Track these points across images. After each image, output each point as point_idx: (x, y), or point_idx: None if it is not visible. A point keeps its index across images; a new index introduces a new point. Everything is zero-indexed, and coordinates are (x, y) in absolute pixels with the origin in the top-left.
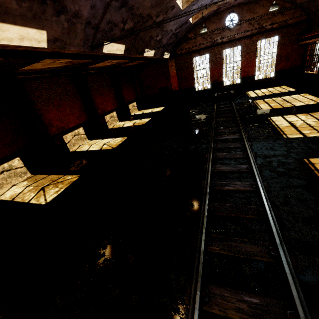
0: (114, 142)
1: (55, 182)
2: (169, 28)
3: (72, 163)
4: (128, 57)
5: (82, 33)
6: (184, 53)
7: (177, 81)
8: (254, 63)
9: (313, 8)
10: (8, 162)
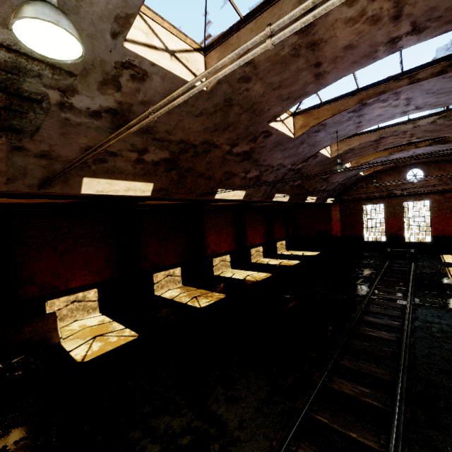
0: (258, 276)
1: (205, 295)
2: (335, 180)
3: (218, 284)
4: (290, 202)
5: (264, 190)
6: (351, 200)
7: (339, 226)
8: (451, 221)
9: None
10: (173, 269)
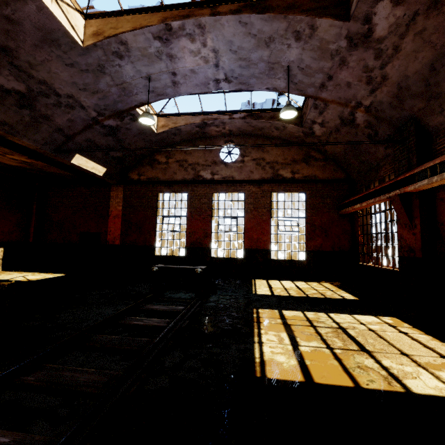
0: None
1: None
2: (58, 83)
3: None
4: None
5: None
6: (143, 181)
7: (120, 227)
8: (269, 227)
9: (354, 161)
10: None
